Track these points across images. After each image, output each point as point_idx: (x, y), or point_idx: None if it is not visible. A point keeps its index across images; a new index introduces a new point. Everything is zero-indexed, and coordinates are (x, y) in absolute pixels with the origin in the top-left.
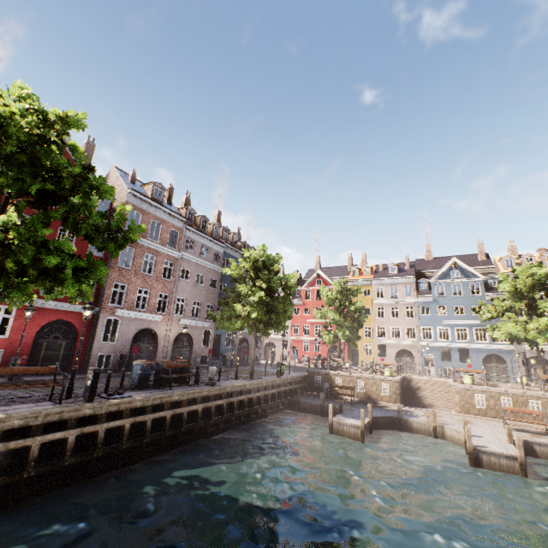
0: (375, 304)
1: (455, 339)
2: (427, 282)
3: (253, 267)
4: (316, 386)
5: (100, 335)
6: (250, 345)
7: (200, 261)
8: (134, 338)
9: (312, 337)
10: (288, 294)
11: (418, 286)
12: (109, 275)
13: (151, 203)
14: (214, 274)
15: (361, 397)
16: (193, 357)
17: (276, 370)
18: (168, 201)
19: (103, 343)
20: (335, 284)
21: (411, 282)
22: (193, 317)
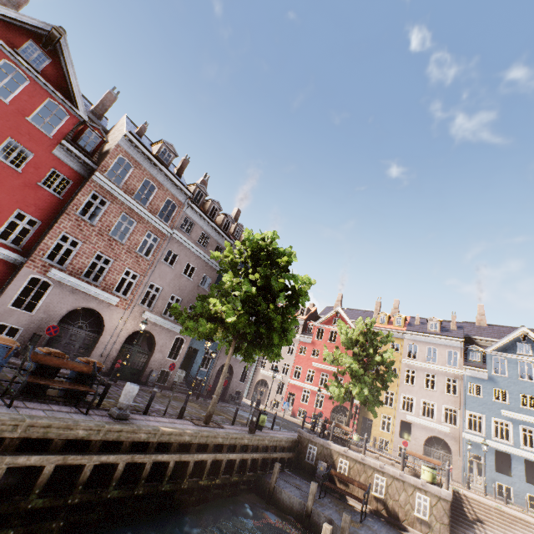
0: (404, 364)
1: (519, 443)
2: (481, 351)
3: (252, 256)
4: (306, 462)
5: (11, 295)
6: (234, 375)
7: (196, 249)
8: (68, 317)
9: (316, 387)
10: (293, 305)
11: (467, 354)
12: (58, 220)
13: (151, 158)
14: (210, 271)
15: (377, 507)
16: (148, 368)
17: (251, 420)
18: (177, 172)
19: (11, 309)
20: (359, 322)
21: (457, 346)
22: (166, 315)
